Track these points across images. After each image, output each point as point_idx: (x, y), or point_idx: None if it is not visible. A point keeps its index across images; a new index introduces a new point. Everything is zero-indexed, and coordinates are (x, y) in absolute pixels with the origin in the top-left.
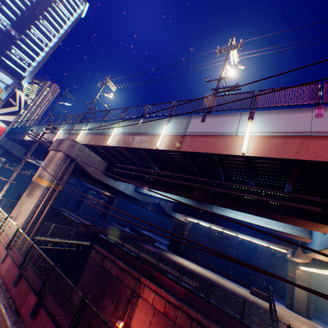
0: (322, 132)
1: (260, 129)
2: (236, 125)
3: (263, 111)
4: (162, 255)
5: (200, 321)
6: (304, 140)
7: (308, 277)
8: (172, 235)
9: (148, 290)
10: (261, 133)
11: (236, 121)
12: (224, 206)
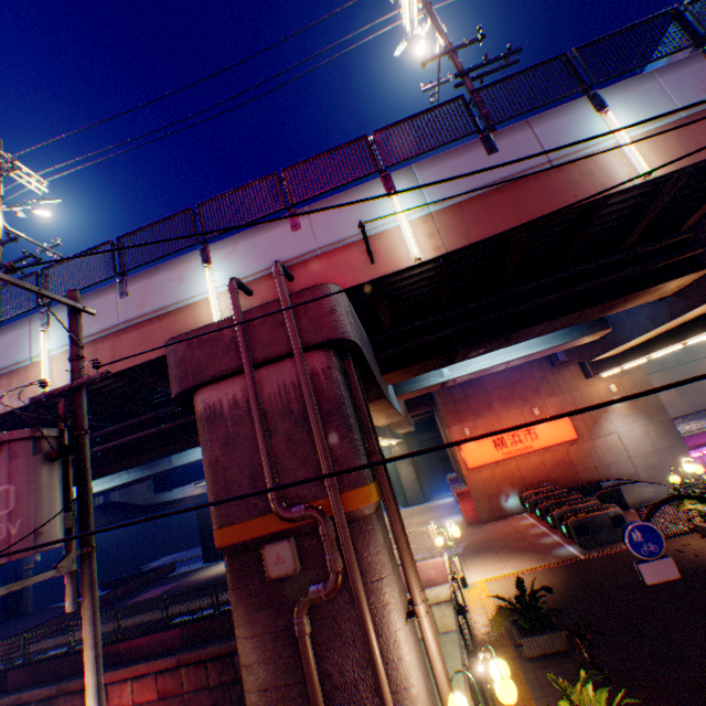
0: (133, 320)
1: (62, 340)
2: (29, 345)
3: (61, 306)
4: (181, 587)
5: (216, 654)
6: (117, 340)
7: (408, 448)
8: (201, 531)
9: (118, 688)
10: (66, 347)
11: (27, 337)
12: (149, 459)
